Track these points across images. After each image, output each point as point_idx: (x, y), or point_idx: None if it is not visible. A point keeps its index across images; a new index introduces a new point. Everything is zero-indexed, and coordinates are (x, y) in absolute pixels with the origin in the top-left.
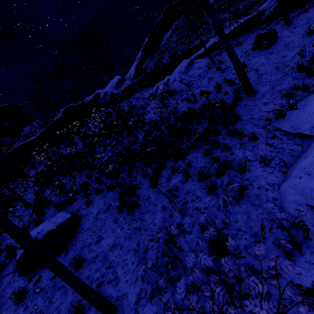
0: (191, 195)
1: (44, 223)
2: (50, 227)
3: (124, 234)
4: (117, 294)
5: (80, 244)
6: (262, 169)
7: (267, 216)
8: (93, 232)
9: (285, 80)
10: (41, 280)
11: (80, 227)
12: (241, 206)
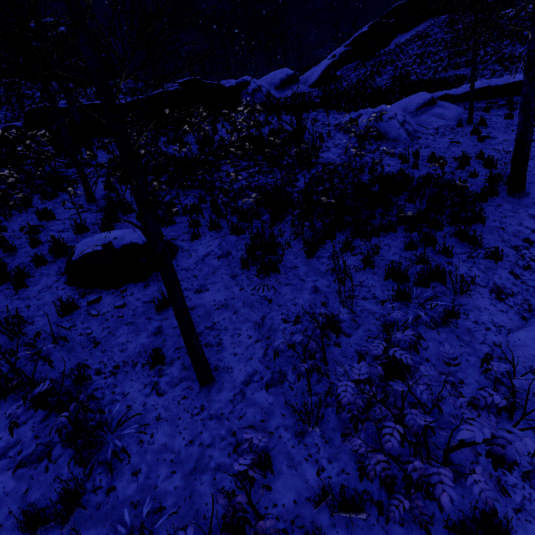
0: (365, 291)
1: (126, 230)
2: (135, 239)
3: (243, 298)
4: (216, 363)
5: None
6: (490, 301)
7: (475, 360)
8: (194, 277)
9: None
10: (101, 303)
11: (174, 262)
12: (439, 334)
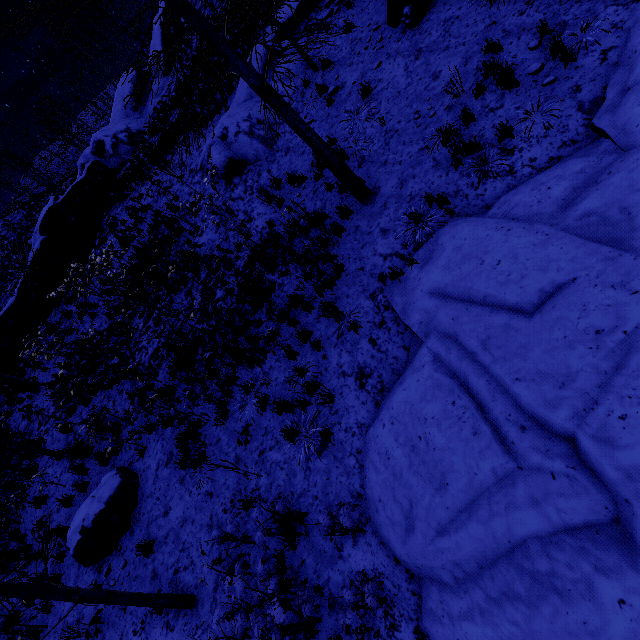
0: (270, 438)
1: (88, 502)
2: (97, 508)
3: (194, 503)
4: (195, 582)
5: (145, 518)
6: (356, 394)
7: (346, 479)
8: (158, 500)
9: (422, 166)
10: (113, 570)
11: (139, 493)
12: (322, 462)
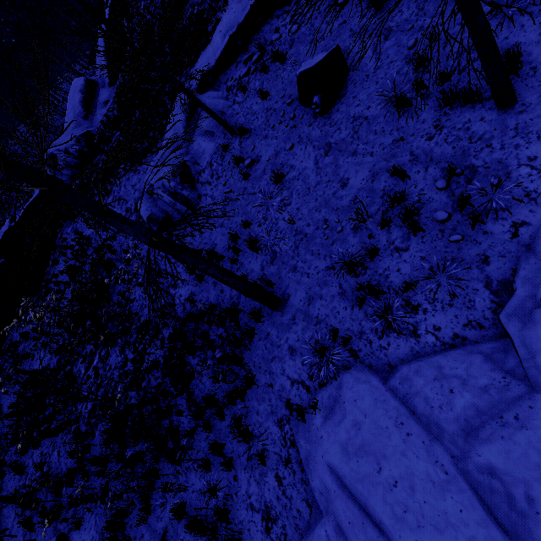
0: None
1: None
2: None
3: None
4: None
5: None
6: (261, 537)
7: None
8: None
9: (329, 288)
10: None
11: None
12: None
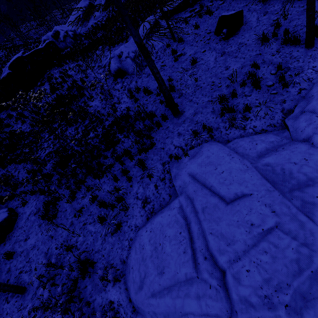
0: (91, 218)
1: None
2: None
3: (42, 239)
4: (28, 280)
5: (14, 239)
6: (139, 210)
7: (120, 251)
8: (24, 231)
9: (207, 109)
10: None
11: (16, 225)
12: (112, 238)
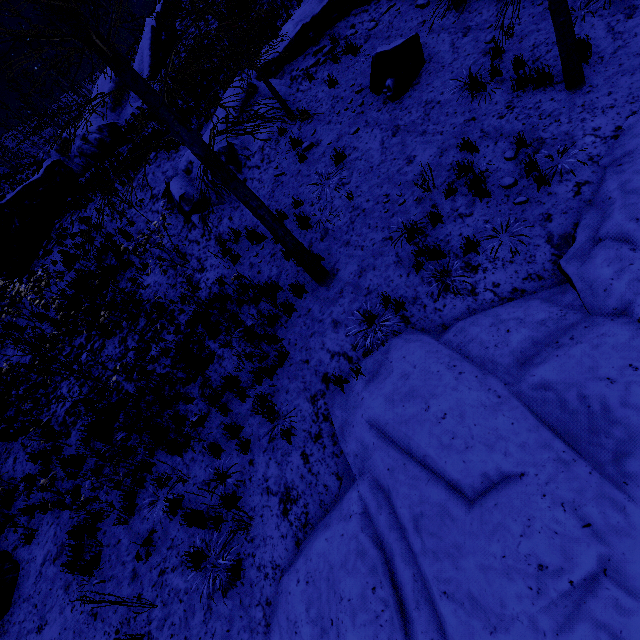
0: (175, 555)
1: None
2: None
3: (74, 623)
4: None
5: (15, 630)
6: (277, 522)
7: (248, 637)
8: (35, 607)
9: (384, 258)
10: None
11: (16, 593)
12: (226, 605)
